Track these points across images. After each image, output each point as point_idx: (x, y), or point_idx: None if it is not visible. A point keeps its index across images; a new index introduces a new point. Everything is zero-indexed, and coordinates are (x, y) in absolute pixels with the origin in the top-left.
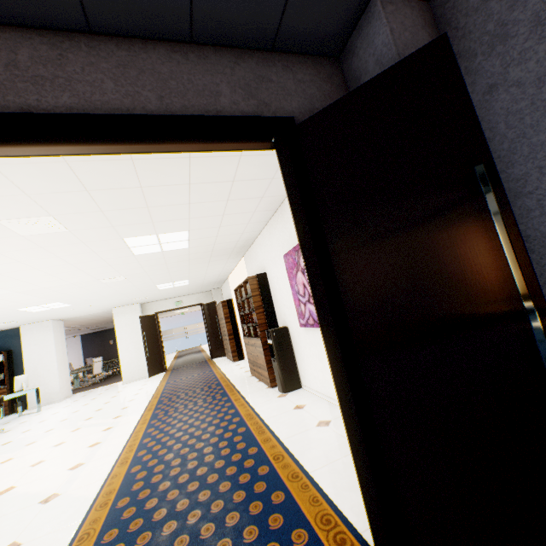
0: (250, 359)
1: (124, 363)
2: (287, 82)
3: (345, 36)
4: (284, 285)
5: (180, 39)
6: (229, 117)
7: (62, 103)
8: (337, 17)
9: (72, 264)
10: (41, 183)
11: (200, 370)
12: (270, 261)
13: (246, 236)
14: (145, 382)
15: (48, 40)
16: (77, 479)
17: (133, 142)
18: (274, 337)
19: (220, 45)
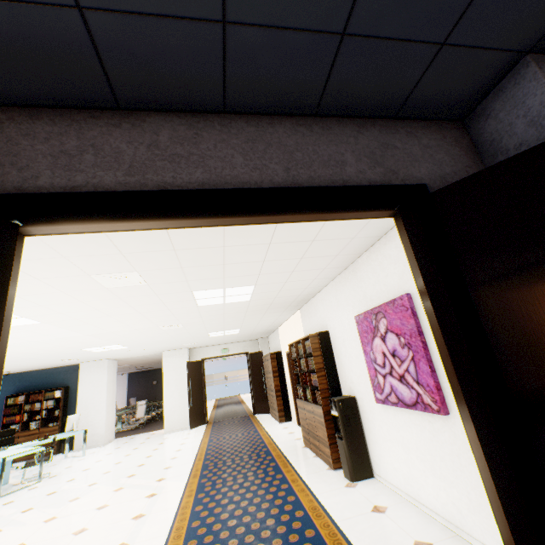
0: (304, 426)
1: (168, 411)
2: (412, 148)
3: (478, 99)
4: (353, 348)
5: (305, 113)
6: (358, 186)
7: (195, 179)
8: (475, 81)
9: (141, 313)
10: (137, 244)
11: (243, 428)
12: (335, 319)
13: (308, 291)
14: (186, 435)
15: (186, 121)
16: None
17: (254, 213)
18: (340, 408)
19: (343, 116)
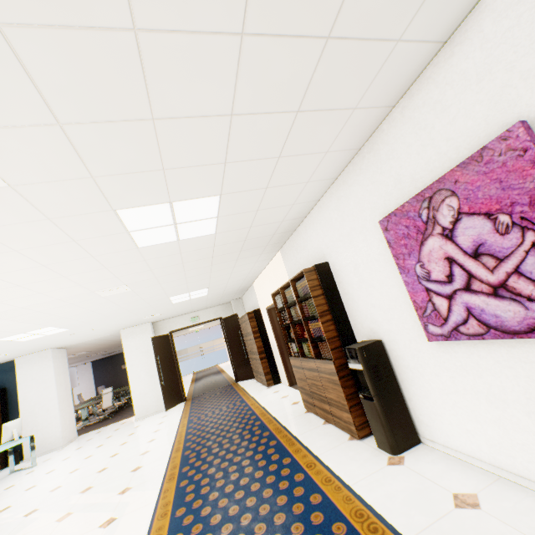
0: (304, 388)
1: (136, 395)
2: None
3: None
4: (374, 273)
5: None
6: None
7: None
8: None
9: (47, 267)
10: None
11: (227, 400)
12: (338, 242)
13: (295, 212)
14: (161, 419)
15: None
16: None
17: None
18: (364, 359)
19: None
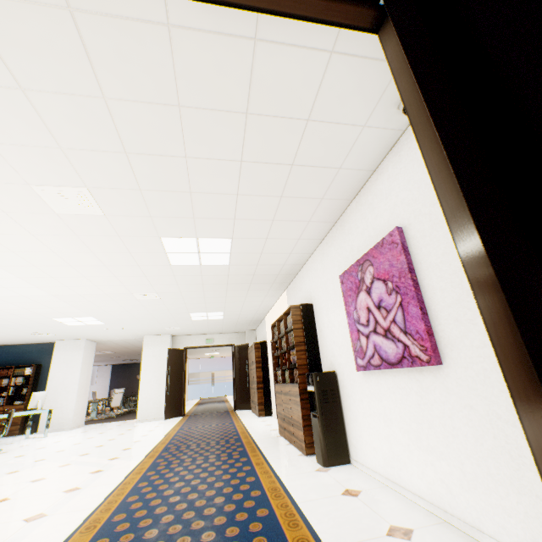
0: (280, 413)
1: (143, 398)
2: None
3: None
4: (336, 315)
5: None
6: None
7: None
8: None
9: (107, 267)
10: (76, 132)
11: (219, 420)
12: (320, 288)
13: (294, 259)
14: (158, 424)
15: None
16: (23, 538)
17: None
18: (317, 382)
19: None
